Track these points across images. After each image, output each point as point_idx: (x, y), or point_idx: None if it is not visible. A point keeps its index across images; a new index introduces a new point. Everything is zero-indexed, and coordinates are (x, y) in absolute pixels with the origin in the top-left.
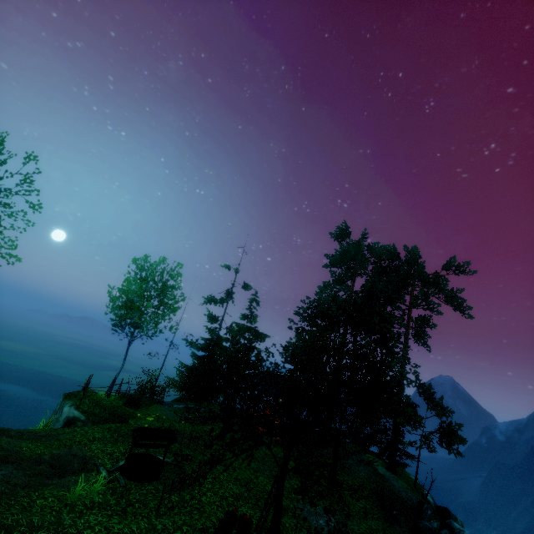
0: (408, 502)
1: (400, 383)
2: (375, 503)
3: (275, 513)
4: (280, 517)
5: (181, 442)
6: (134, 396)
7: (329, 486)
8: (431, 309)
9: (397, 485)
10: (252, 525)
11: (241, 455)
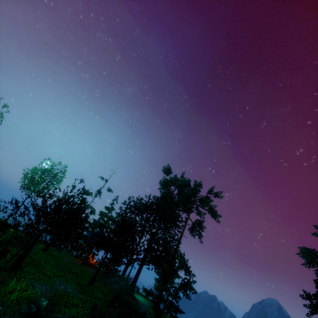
0: (139, 314)
1: (173, 254)
2: (110, 299)
3: (24, 254)
4: (25, 256)
5: (17, 239)
6: (15, 224)
7: (88, 284)
8: (200, 214)
9: (143, 307)
10: (7, 251)
11: (49, 258)
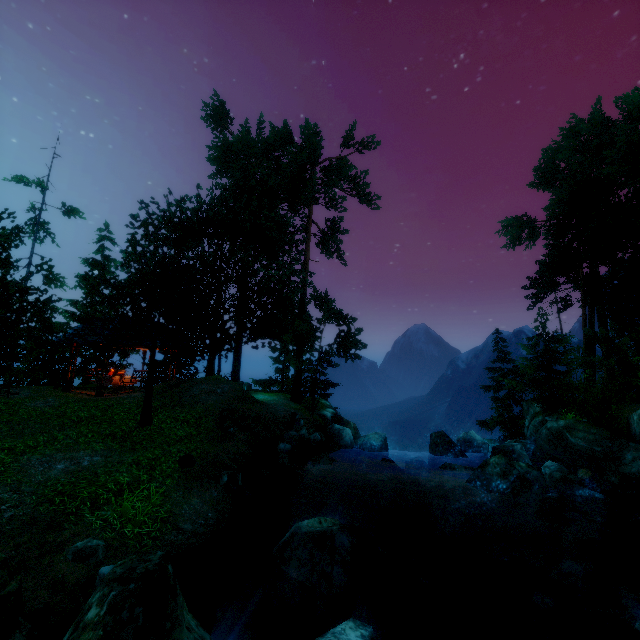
0: (281, 420)
1: (301, 303)
2: (211, 427)
3: None
4: None
5: None
6: None
7: (138, 426)
8: (334, 204)
9: (280, 408)
10: None
11: None
